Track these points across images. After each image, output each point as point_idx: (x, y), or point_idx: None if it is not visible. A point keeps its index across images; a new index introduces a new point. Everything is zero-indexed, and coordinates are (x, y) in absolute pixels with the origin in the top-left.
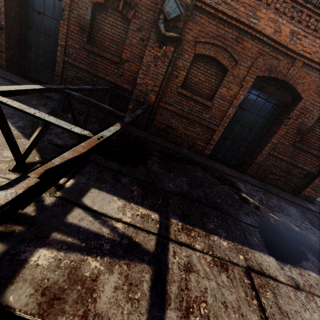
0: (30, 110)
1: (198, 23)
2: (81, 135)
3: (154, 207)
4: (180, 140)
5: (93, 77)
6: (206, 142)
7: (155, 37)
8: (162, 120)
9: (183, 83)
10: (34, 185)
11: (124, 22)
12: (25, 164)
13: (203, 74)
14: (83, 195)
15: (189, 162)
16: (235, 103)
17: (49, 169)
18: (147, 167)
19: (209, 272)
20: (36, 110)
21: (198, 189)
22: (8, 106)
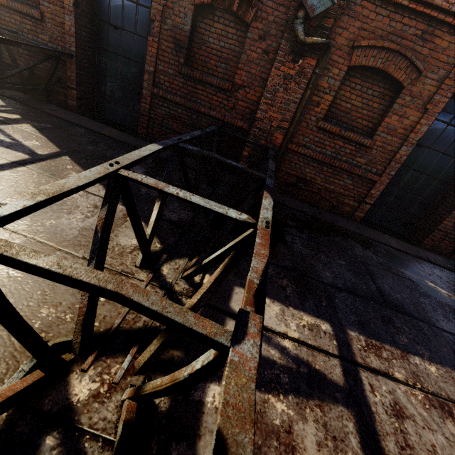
0: (171, 189)
1: (357, 17)
2: (242, 221)
3: (320, 312)
4: (318, 199)
5: (192, 114)
6: (359, 199)
7: (287, 46)
8: (290, 170)
9: (326, 113)
10: (262, 327)
11: (238, 28)
12: (152, 257)
13: (359, 96)
14: (228, 298)
15: (338, 233)
16: (411, 139)
17: (256, 293)
18: (288, 246)
19: (428, 419)
20: (176, 188)
21: (365, 277)
22: (144, 186)
